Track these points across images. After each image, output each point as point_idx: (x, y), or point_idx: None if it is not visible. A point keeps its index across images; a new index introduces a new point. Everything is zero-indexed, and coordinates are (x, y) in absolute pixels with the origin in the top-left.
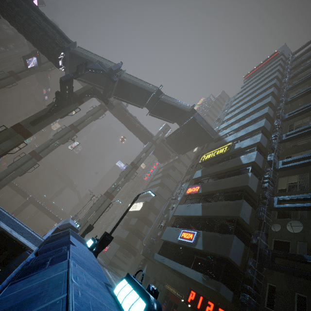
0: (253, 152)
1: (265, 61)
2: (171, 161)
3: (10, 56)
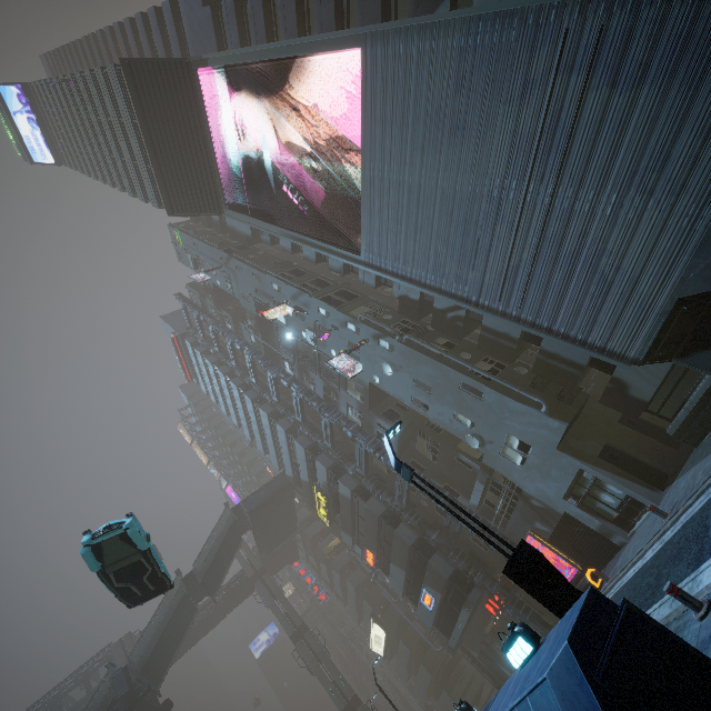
0: (339, 483)
1: (178, 354)
2: (300, 536)
3: None
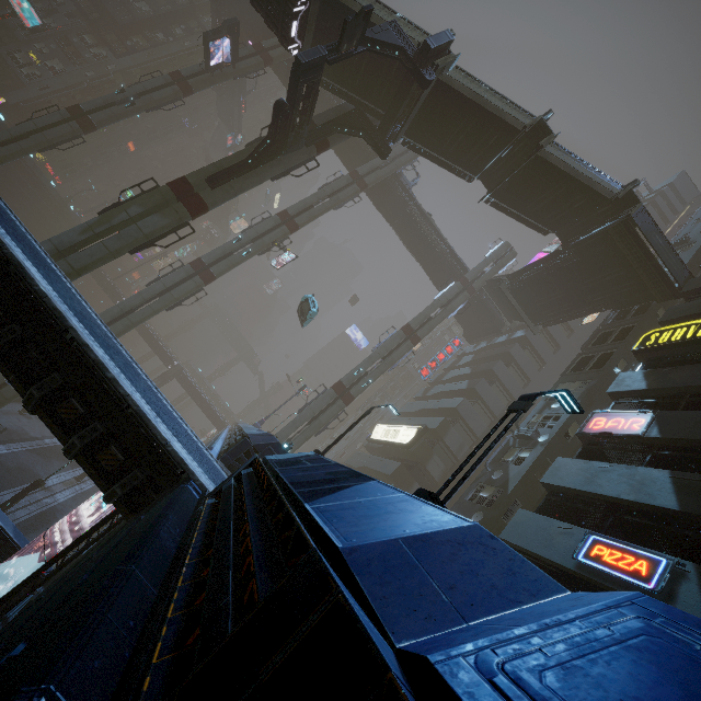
0: None
1: None
2: (501, 340)
3: (174, 53)
